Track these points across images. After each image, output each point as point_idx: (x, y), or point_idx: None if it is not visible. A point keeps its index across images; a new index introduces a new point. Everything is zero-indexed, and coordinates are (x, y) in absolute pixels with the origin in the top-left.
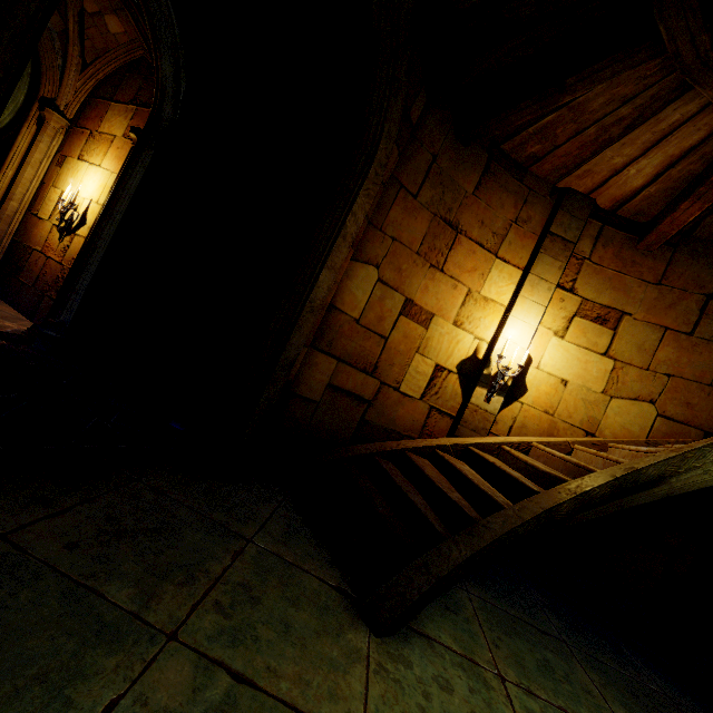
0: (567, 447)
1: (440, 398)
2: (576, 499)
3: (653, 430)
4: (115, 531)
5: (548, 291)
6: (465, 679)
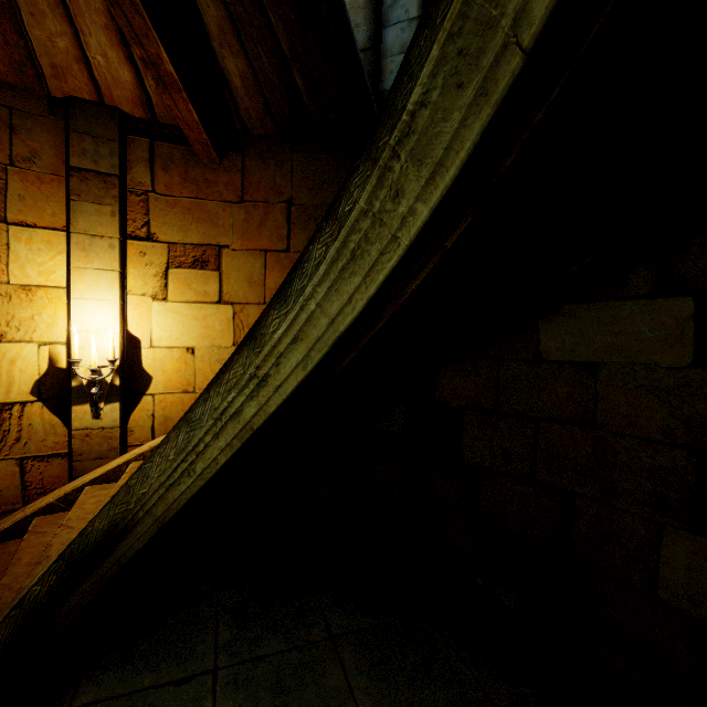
0: None
1: (30, 442)
2: (10, 619)
3: None
4: None
5: (112, 249)
6: None
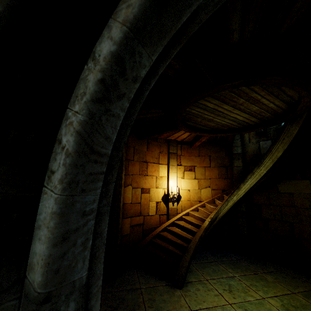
0: (197, 208)
1: (161, 210)
2: (204, 231)
3: (212, 194)
4: (114, 308)
5: (175, 168)
6: (200, 285)
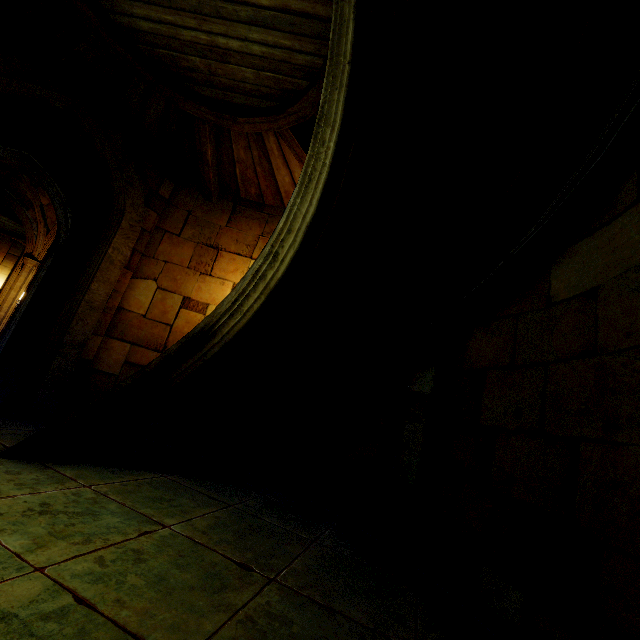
0: None
1: None
2: (161, 357)
3: None
4: None
5: None
6: (42, 477)
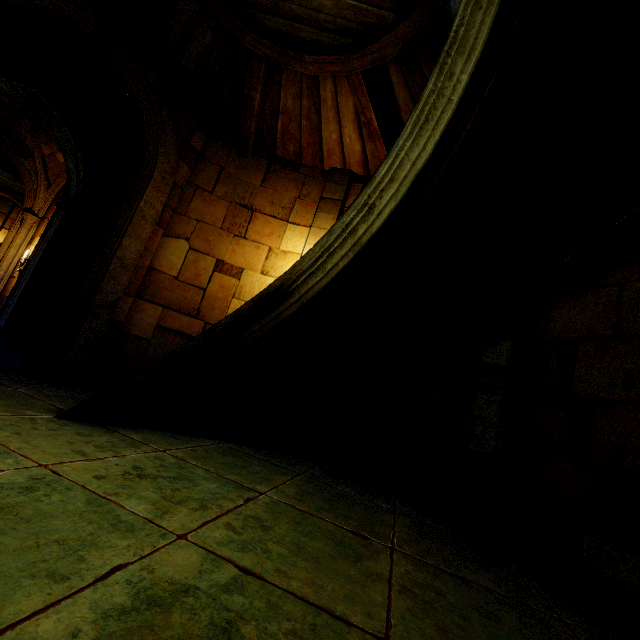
0: None
1: None
2: (231, 316)
3: None
4: None
5: None
6: (114, 440)
